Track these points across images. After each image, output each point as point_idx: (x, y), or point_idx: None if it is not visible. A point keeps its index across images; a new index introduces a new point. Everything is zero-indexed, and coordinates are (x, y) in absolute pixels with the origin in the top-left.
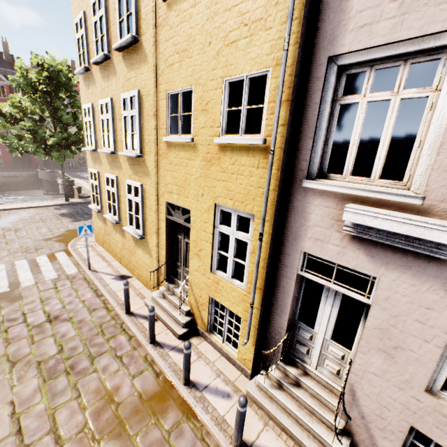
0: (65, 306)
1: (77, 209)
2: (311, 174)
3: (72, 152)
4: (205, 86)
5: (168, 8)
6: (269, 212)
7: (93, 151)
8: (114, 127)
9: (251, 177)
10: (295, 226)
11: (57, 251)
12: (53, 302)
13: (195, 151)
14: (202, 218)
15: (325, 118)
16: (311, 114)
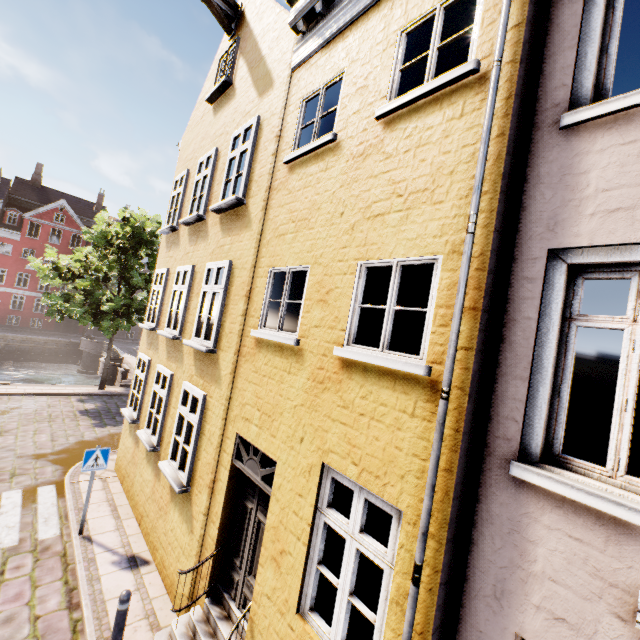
0: None
1: (110, 405)
2: (529, 450)
3: (131, 323)
4: (328, 267)
5: (290, 171)
6: (437, 517)
7: (151, 330)
8: (188, 303)
9: (397, 431)
10: (495, 562)
11: (44, 483)
12: None
13: (300, 360)
14: (294, 484)
15: (551, 347)
16: (520, 335)
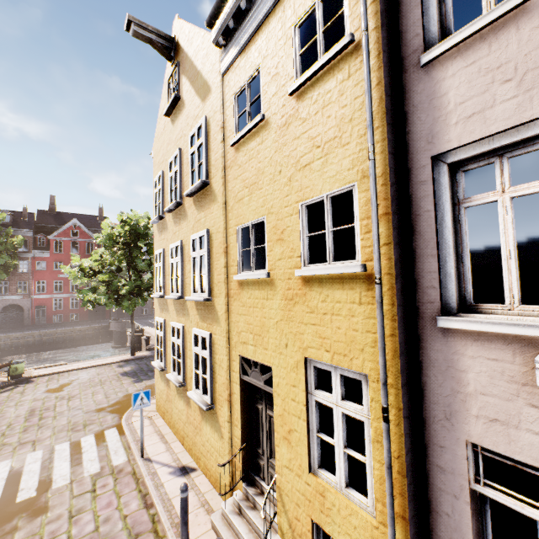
0: (98, 526)
1: (141, 365)
2: (448, 306)
3: (144, 299)
4: (279, 214)
5: (236, 151)
6: (392, 371)
7: (160, 297)
8: (183, 269)
9: (352, 318)
10: (441, 394)
11: (108, 427)
12: (84, 519)
13: (273, 287)
14: (288, 379)
15: (449, 227)
16: (424, 225)
